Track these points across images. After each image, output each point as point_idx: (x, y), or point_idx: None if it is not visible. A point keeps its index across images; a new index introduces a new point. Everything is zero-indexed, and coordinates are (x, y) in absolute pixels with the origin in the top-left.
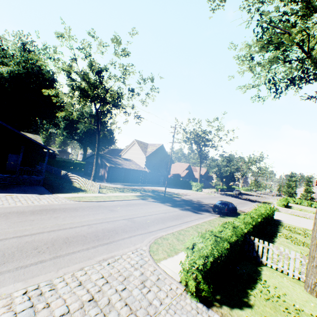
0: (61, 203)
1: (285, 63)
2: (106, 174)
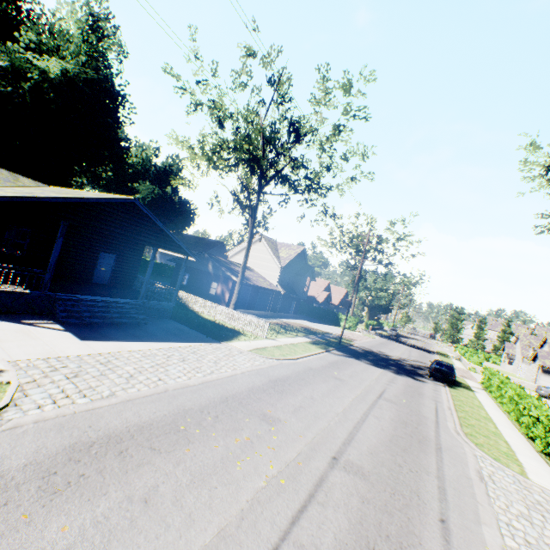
0: (267, 366)
1: None
2: (228, 294)
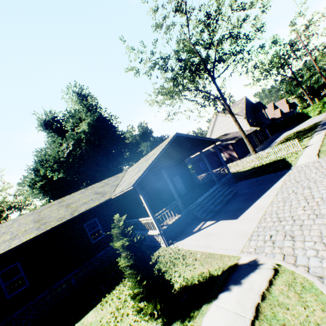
0: None
1: None
2: (234, 153)
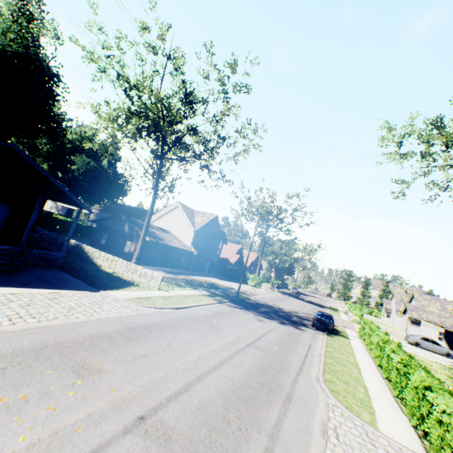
0: (138, 313)
1: (449, 167)
2: None
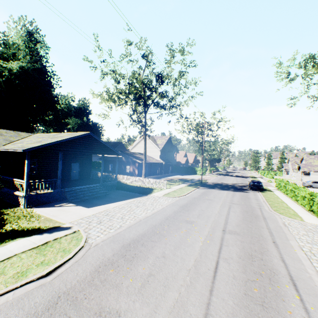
0: (175, 201)
1: None
2: (137, 170)
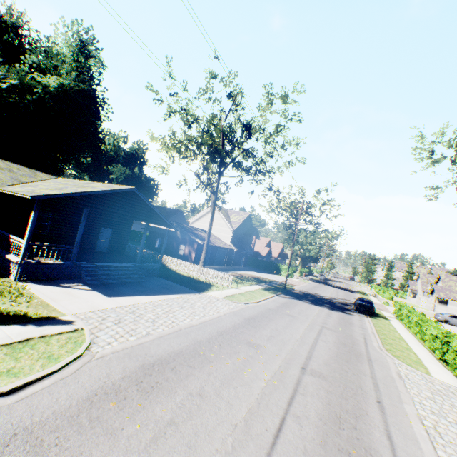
0: (239, 308)
1: None
2: (194, 254)
